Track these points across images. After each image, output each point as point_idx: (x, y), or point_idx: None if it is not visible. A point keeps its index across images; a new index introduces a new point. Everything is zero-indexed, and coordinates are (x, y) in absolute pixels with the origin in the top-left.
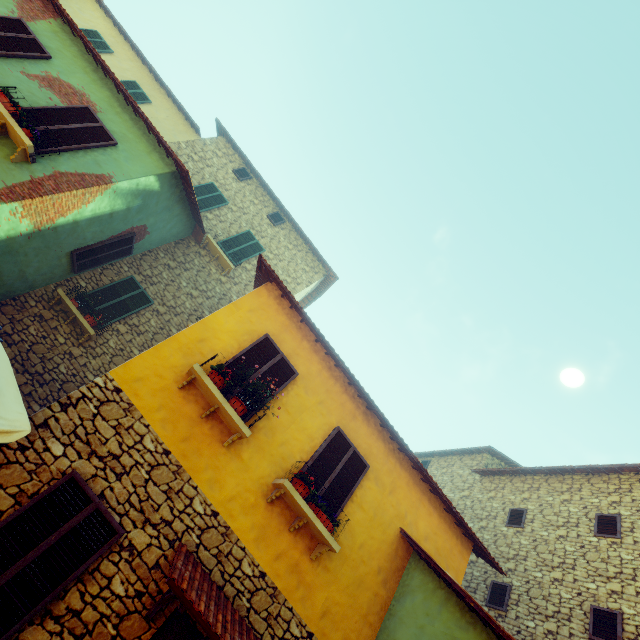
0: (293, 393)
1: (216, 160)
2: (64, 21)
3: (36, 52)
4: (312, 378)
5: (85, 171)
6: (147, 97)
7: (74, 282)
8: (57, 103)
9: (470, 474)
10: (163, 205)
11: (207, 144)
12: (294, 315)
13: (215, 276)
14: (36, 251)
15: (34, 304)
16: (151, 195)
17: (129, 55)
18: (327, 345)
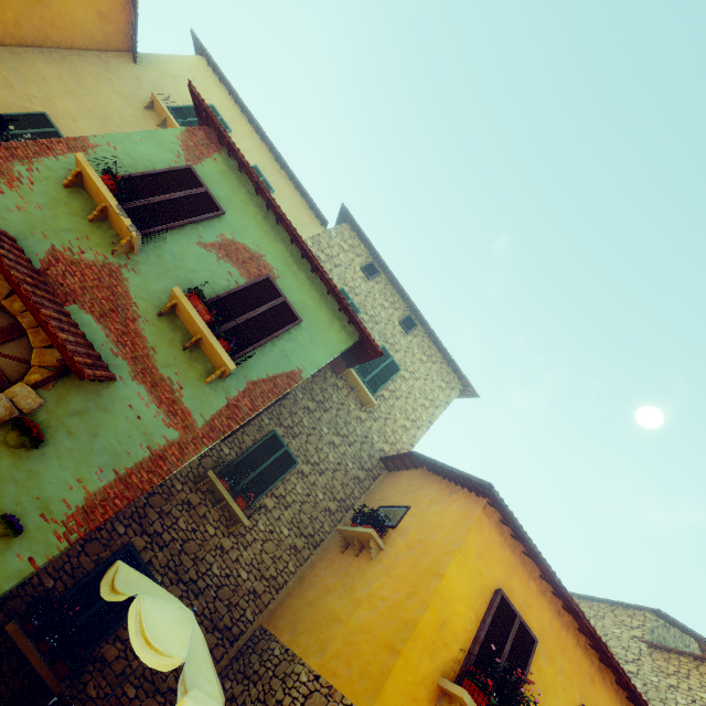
0: (534, 668)
1: (343, 256)
2: (229, 154)
3: (210, 210)
4: (546, 636)
5: (275, 371)
6: (269, 185)
7: (217, 449)
8: (237, 278)
9: (632, 639)
10: None
11: (332, 236)
12: (516, 544)
13: (354, 413)
14: None
15: (180, 487)
16: None
17: (246, 131)
18: (569, 599)
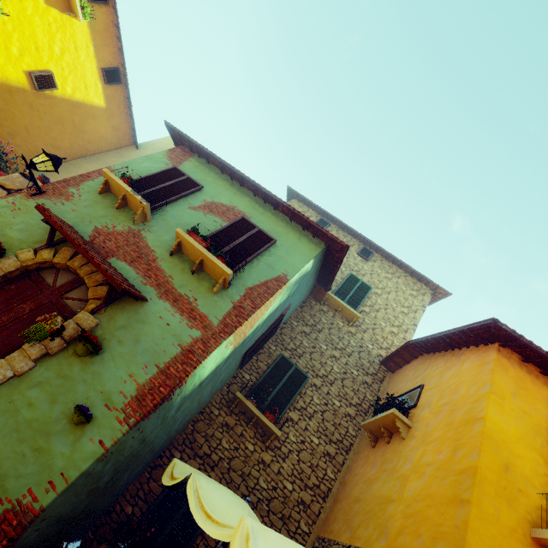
0: None
1: None
2: (199, 156)
3: (193, 187)
4: None
5: (265, 278)
6: None
7: (240, 377)
8: (220, 223)
9: None
10: (306, 281)
11: None
12: None
13: (344, 329)
14: (226, 366)
15: (217, 412)
16: (304, 277)
17: None
18: None
